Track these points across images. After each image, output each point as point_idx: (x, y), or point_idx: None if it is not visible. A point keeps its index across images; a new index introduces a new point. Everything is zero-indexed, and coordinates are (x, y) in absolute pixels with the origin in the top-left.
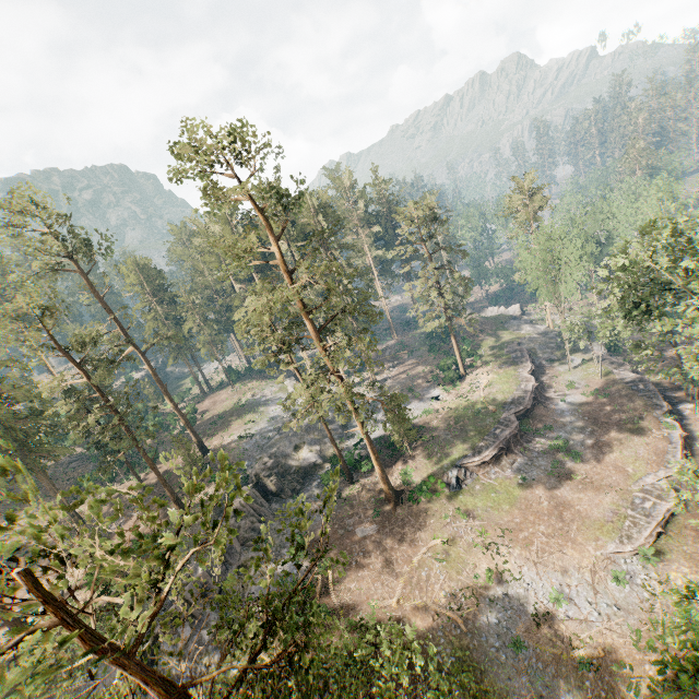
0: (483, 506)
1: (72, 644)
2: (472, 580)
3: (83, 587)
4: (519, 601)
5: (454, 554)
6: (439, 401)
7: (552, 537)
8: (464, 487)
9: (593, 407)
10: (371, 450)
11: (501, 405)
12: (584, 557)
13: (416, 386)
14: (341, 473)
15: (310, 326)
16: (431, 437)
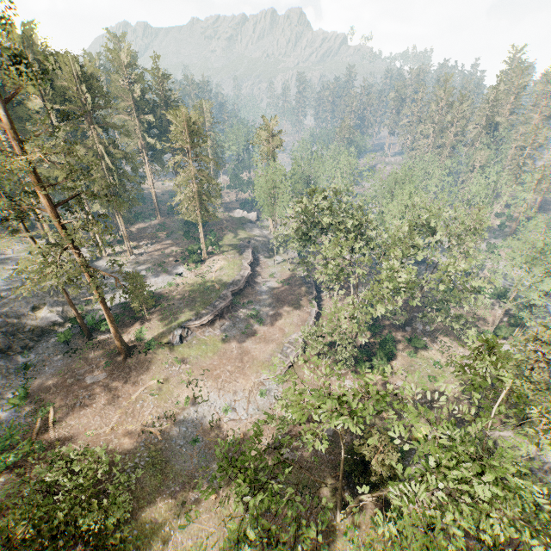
0: (195, 354)
1: None
2: (174, 405)
3: None
4: (204, 414)
5: (166, 389)
6: (182, 277)
7: (233, 373)
8: (185, 342)
9: (280, 291)
10: (107, 315)
11: (224, 285)
12: (248, 383)
13: (167, 262)
14: (81, 331)
15: (45, 200)
16: (168, 305)
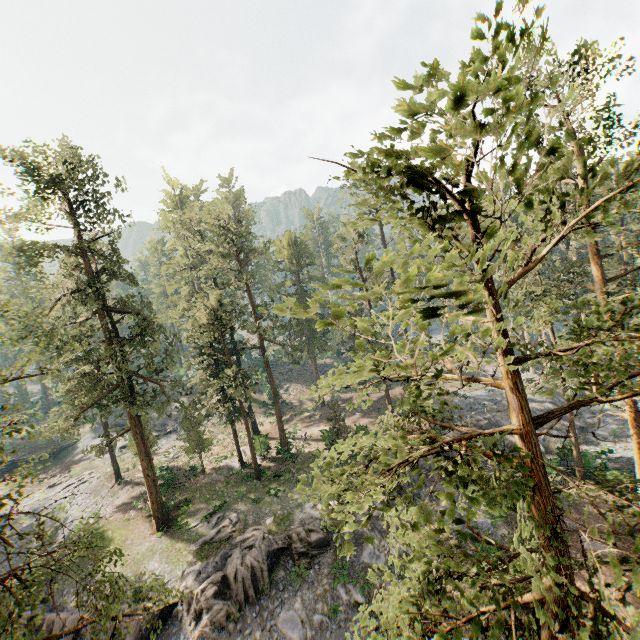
0: None
1: (306, 468)
2: None
3: (317, 440)
4: None
5: None
6: None
7: None
8: None
9: None
10: (638, 452)
11: None
12: None
13: None
14: (568, 472)
15: (595, 273)
16: None
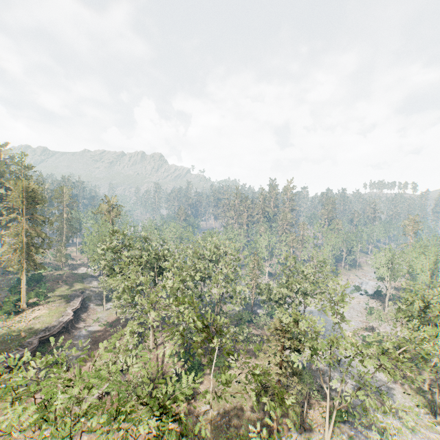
0: None
1: None
2: None
3: None
4: None
5: None
6: None
7: None
8: None
9: (100, 333)
10: None
11: (34, 332)
12: None
13: None
14: None
15: None
16: None
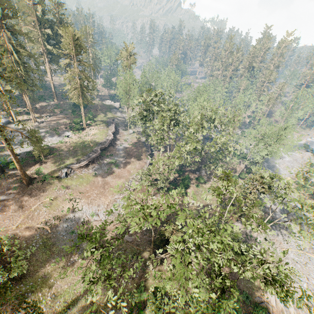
0: (75, 184)
1: None
2: (60, 213)
3: None
4: (79, 217)
5: (55, 203)
6: (69, 138)
7: (98, 194)
8: (69, 176)
9: (130, 149)
10: (14, 157)
11: (96, 144)
12: (107, 200)
13: (59, 128)
14: None
15: None
16: (59, 154)
